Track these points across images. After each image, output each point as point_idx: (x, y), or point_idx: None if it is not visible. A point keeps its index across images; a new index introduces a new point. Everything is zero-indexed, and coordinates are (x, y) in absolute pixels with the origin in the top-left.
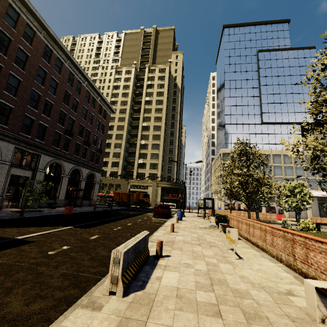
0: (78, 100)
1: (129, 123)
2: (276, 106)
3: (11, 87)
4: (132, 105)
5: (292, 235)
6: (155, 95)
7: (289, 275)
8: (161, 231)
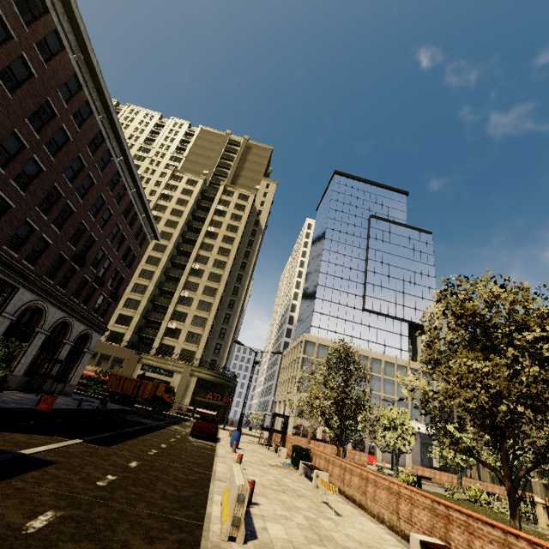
0: (112, 213)
1: (170, 258)
2: (383, 291)
3: (23, 176)
4: (184, 231)
5: (398, 487)
6: (225, 228)
7: (392, 537)
8: (221, 464)
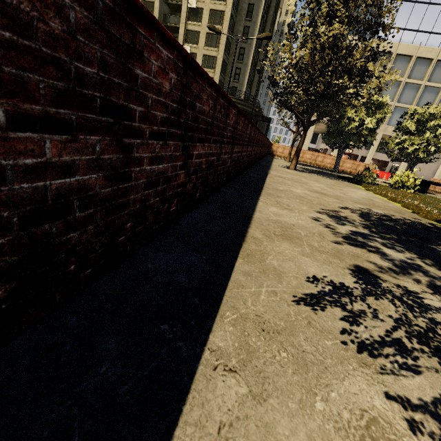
0: None
1: None
2: None
3: None
4: None
5: None
6: None
7: None
8: None
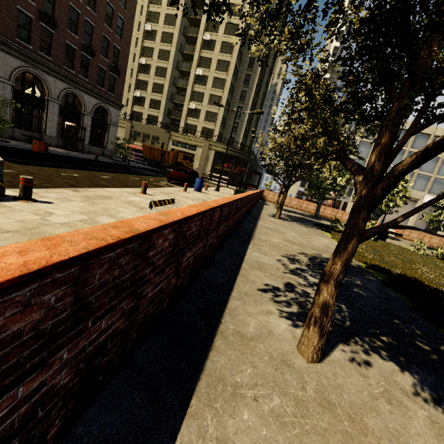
0: None
1: (182, 31)
2: None
3: None
4: None
5: None
6: None
7: None
8: (129, 189)
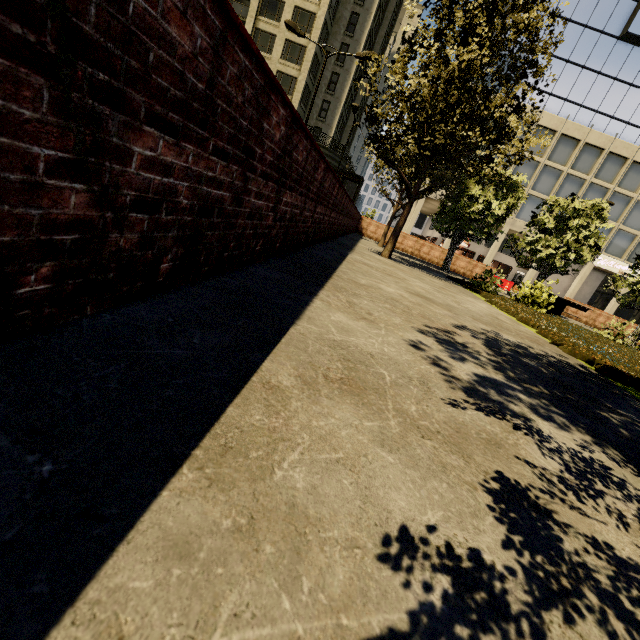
0: None
1: None
2: None
3: None
4: None
5: None
6: None
7: None
8: None
